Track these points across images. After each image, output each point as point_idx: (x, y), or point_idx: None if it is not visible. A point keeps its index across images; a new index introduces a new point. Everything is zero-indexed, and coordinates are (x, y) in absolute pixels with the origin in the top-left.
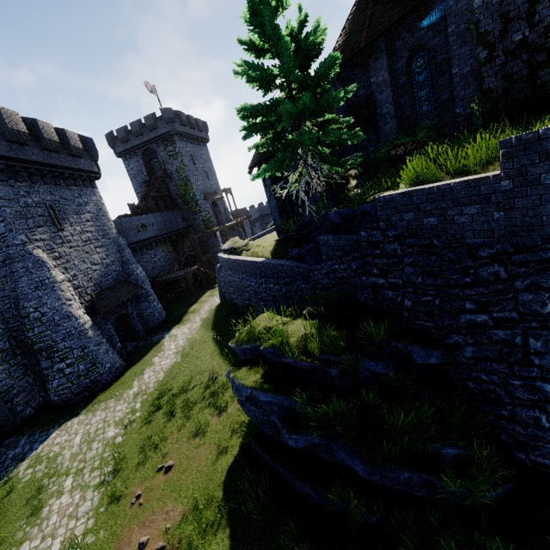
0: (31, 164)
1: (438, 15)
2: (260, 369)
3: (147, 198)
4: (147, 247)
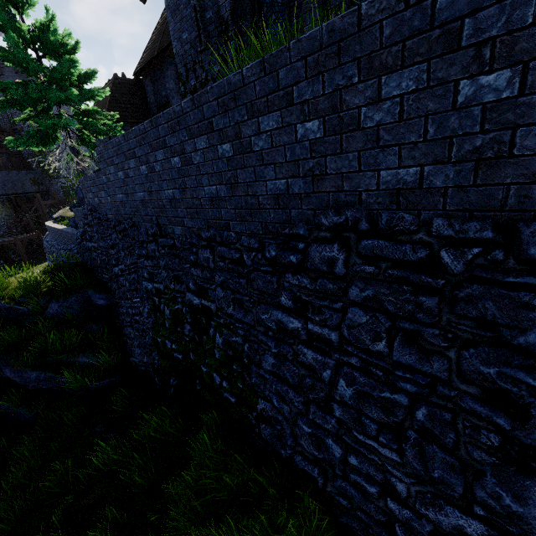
0: None
1: None
2: None
3: None
4: None
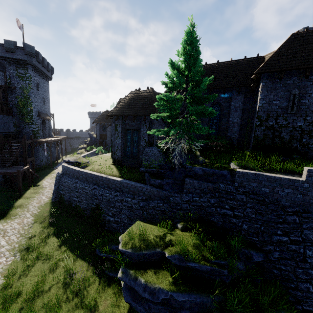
0: None
1: (228, 95)
2: (167, 272)
3: None
4: None
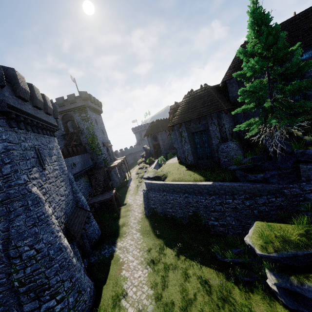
0: (27, 116)
1: (307, 56)
2: None
3: (62, 146)
4: (76, 179)
